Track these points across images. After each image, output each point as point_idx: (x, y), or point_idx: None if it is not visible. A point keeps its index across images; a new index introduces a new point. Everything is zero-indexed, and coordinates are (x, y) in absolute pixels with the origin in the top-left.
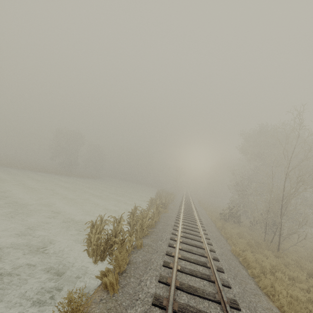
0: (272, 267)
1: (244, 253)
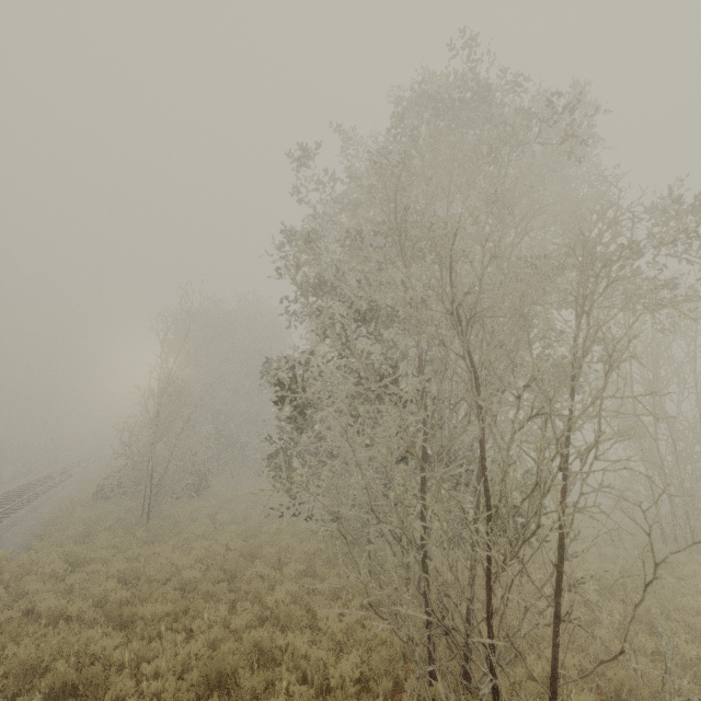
0: (60, 559)
1: (40, 553)
